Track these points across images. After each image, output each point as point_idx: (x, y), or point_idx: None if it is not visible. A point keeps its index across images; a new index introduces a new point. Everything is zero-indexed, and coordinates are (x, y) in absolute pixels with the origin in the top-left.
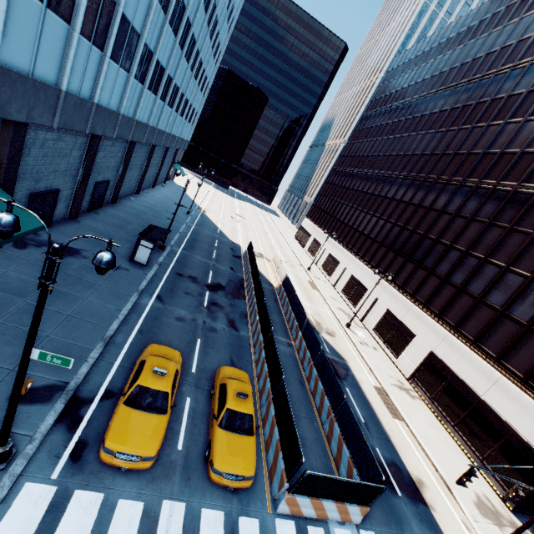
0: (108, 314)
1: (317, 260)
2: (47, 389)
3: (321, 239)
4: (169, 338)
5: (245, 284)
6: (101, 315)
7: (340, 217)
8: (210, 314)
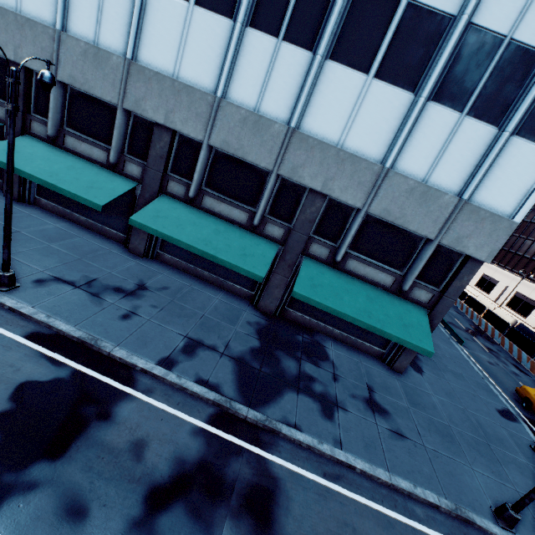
0: (461, 357)
1: (496, 298)
2: (505, 412)
3: (497, 276)
4: (504, 379)
5: (481, 328)
6: (460, 358)
7: (524, 253)
8: (498, 359)
